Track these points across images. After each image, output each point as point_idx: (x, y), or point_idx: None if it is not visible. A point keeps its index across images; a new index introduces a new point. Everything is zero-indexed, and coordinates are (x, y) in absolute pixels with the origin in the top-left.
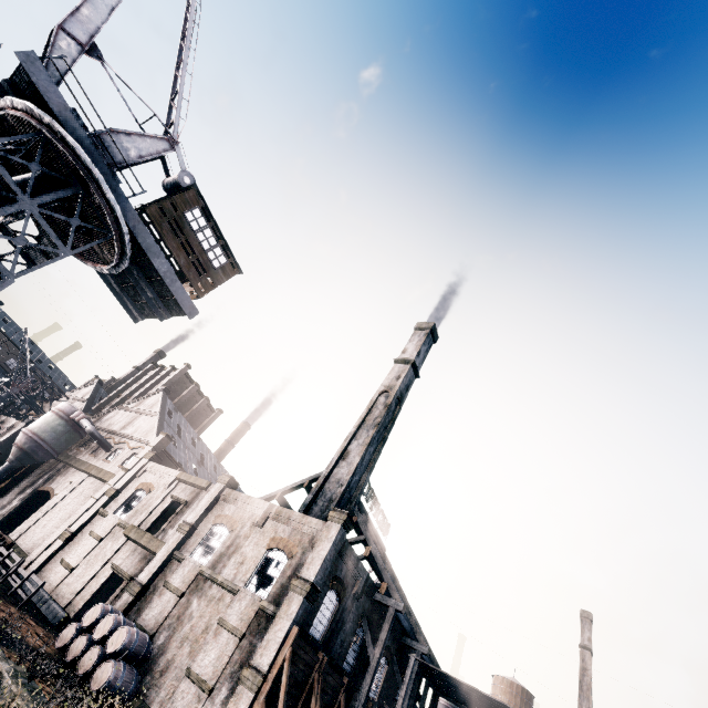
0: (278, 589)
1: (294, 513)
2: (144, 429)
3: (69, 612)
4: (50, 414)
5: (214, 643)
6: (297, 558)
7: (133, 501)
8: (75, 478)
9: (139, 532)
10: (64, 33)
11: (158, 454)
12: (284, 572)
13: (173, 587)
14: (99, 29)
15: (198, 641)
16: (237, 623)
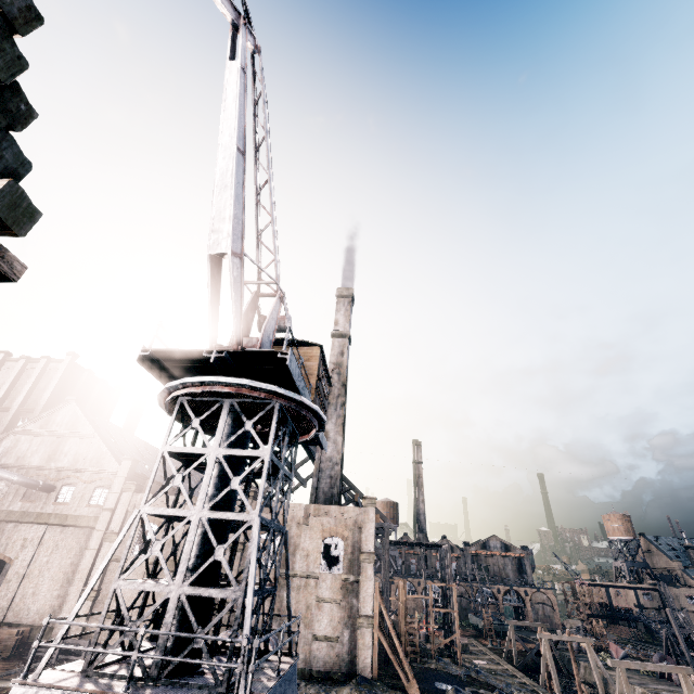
0: (348, 563)
1: (331, 507)
2: (89, 457)
3: None
4: None
5: (321, 614)
6: (350, 538)
7: None
8: (28, 533)
9: None
10: (233, 256)
11: (131, 480)
12: (346, 551)
13: None
14: (242, 222)
15: (307, 617)
16: (331, 595)
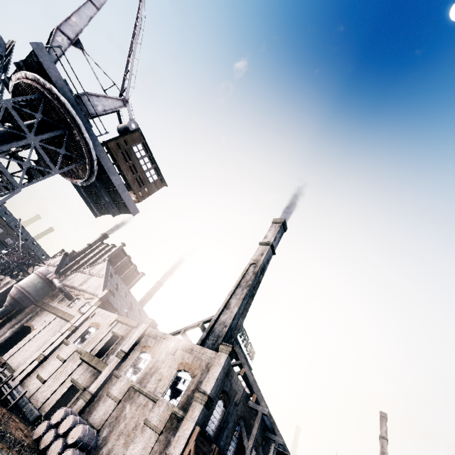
0: (185, 399)
1: (195, 346)
2: (94, 286)
3: (41, 412)
4: (33, 275)
5: (141, 437)
6: (197, 377)
7: (86, 334)
8: (48, 318)
9: (90, 356)
10: (60, 32)
11: (103, 302)
12: (189, 387)
13: (113, 396)
14: (82, 30)
15: (130, 435)
16: (157, 423)
